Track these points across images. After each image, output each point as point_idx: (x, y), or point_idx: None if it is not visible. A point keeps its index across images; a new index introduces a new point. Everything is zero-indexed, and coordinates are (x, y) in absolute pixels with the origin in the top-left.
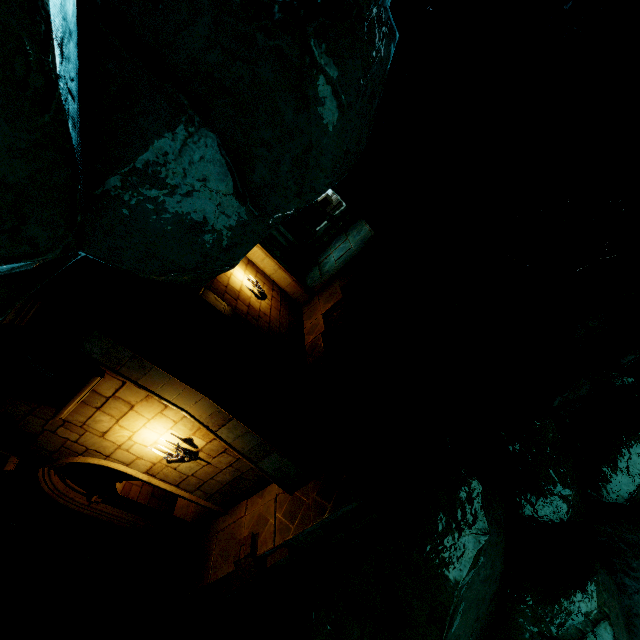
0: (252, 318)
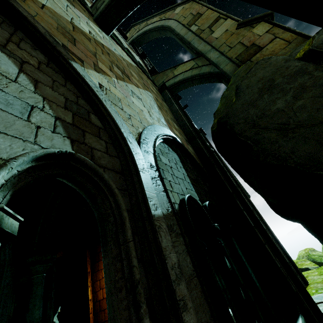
0: (99, 305)
